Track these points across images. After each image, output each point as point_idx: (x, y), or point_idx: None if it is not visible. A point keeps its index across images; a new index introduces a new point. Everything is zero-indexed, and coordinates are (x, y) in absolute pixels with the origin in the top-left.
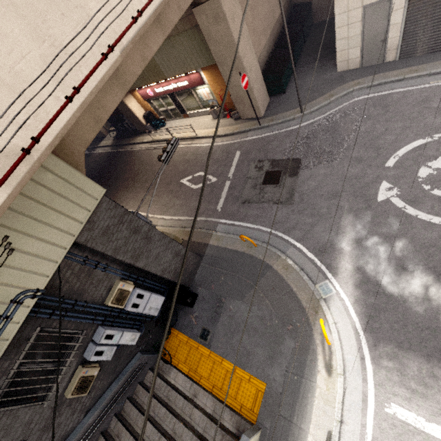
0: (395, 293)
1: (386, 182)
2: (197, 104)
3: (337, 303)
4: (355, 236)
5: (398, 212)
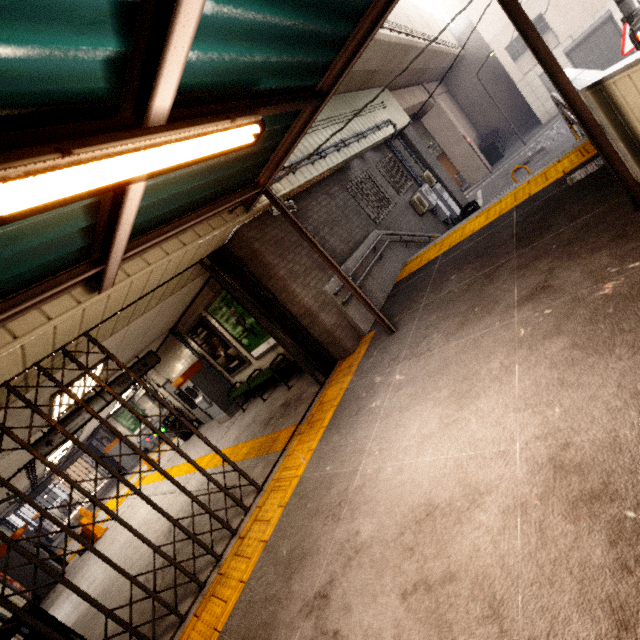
0: None
1: None
2: None
3: None
4: None
5: None
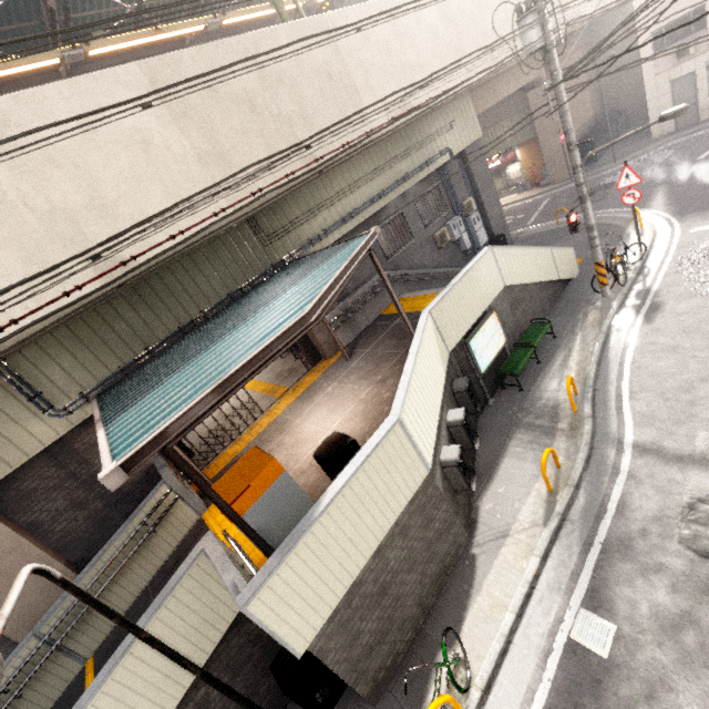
0: (701, 196)
1: (697, 164)
2: (502, 185)
3: (649, 216)
4: (667, 191)
5: (707, 171)
